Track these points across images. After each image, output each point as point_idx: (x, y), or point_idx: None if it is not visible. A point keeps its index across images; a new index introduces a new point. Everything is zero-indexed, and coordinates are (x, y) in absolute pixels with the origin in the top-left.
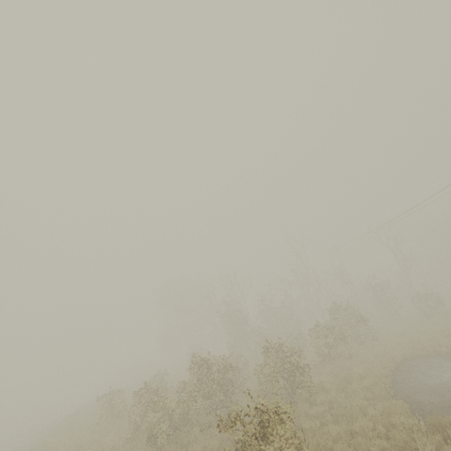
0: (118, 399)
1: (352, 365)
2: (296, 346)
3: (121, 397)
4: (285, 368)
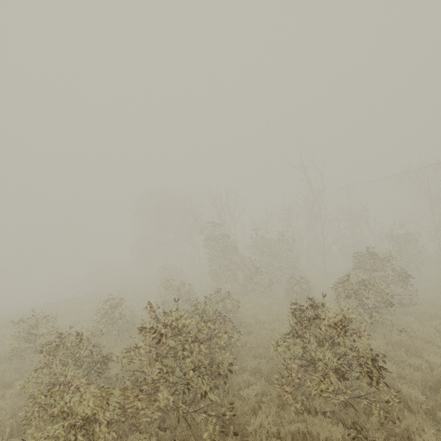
0: (43, 328)
1: (416, 345)
2: (300, 290)
3: (52, 324)
4: (340, 352)
